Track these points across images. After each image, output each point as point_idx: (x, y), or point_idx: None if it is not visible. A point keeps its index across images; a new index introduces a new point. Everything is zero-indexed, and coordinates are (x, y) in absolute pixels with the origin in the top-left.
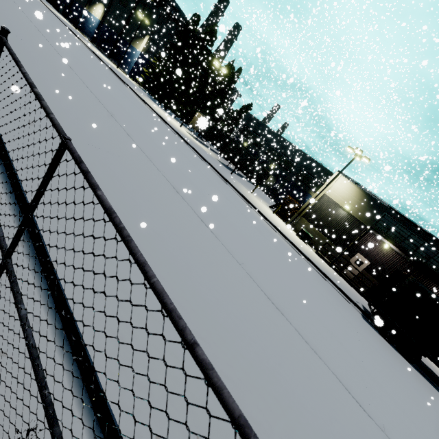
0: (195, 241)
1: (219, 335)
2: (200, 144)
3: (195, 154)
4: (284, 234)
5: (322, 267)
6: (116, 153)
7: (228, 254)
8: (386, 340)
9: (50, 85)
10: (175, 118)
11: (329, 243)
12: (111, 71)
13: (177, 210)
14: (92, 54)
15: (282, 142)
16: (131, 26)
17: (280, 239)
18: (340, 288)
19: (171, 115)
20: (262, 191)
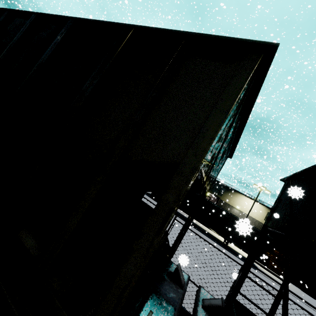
0: None
1: None
2: None
3: None
4: None
5: None
6: None
7: None
8: (153, 199)
9: None
10: None
11: None
12: None
13: None
14: None
15: None
16: None
17: None
18: None
19: None
20: None
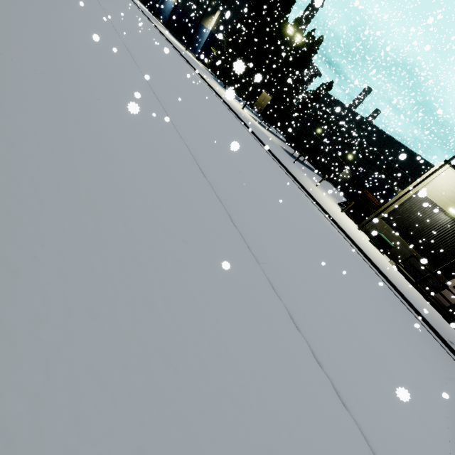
0: (190, 222)
1: (151, 377)
2: (263, 128)
3: (250, 136)
4: (350, 237)
5: (401, 287)
6: (123, 108)
7: (244, 247)
8: None
9: (72, 37)
10: (239, 101)
11: (417, 256)
12: (176, 51)
13: (182, 181)
14: (160, 35)
15: (366, 127)
16: (203, 3)
17: (344, 243)
18: (425, 318)
19: (235, 98)
20: (333, 186)
